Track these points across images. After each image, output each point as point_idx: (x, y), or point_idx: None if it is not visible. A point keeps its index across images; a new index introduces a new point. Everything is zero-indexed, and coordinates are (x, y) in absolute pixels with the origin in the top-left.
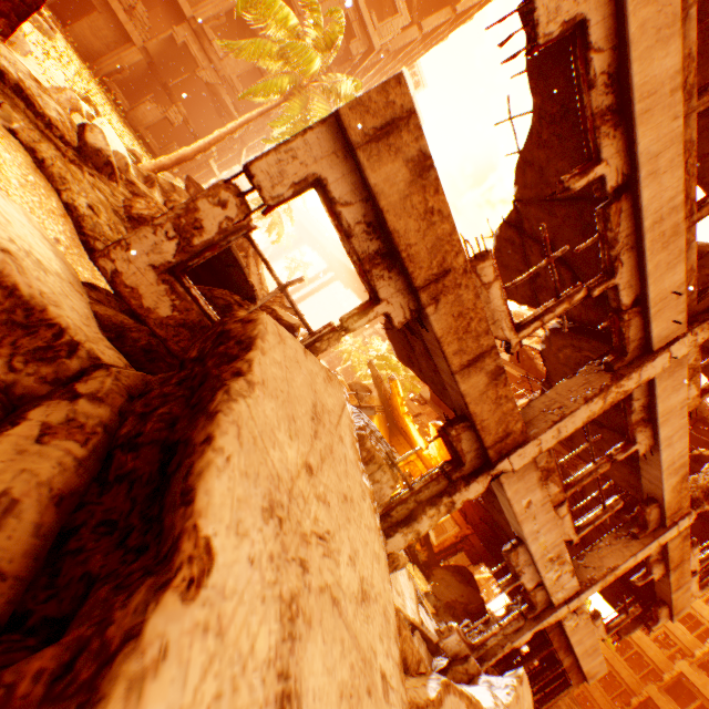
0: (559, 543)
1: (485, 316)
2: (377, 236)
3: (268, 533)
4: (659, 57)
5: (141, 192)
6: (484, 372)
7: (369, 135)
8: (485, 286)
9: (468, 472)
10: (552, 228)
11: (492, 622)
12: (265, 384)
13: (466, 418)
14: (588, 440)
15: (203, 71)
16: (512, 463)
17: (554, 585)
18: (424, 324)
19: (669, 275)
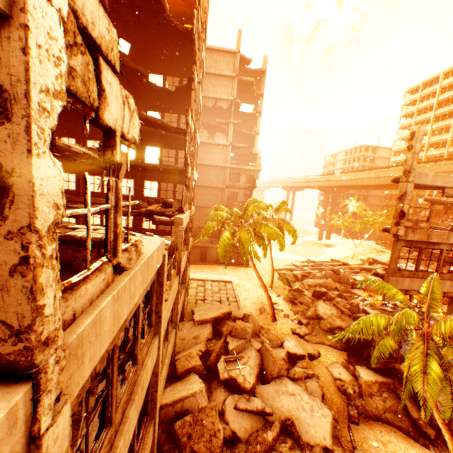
0: None
1: None
2: None
3: None
4: (405, 283)
5: (309, 316)
6: None
7: None
8: None
9: None
10: None
11: None
12: None
13: None
14: None
15: None
16: None
17: None
18: None
19: (444, 285)
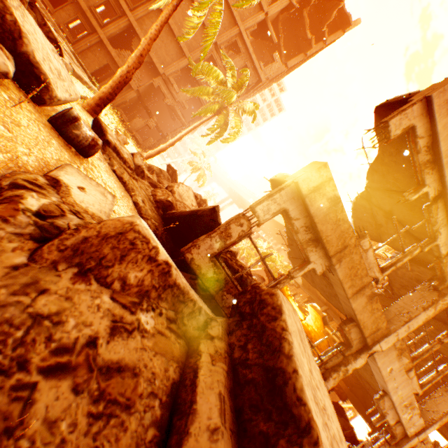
0: (410, 395)
1: (365, 267)
2: (310, 231)
3: (318, 412)
4: None
5: (153, 181)
6: (365, 296)
7: (310, 190)
8: (364, 251)
9: (354, 351)
10: (391, 204)
11: (366, 445)
12: (291, 331)
13: (353, 320)
14: (425, 330)
15: (167, 99)
16: (381, 346)
17: (408, 423)
18: (332, 271)
19: None
